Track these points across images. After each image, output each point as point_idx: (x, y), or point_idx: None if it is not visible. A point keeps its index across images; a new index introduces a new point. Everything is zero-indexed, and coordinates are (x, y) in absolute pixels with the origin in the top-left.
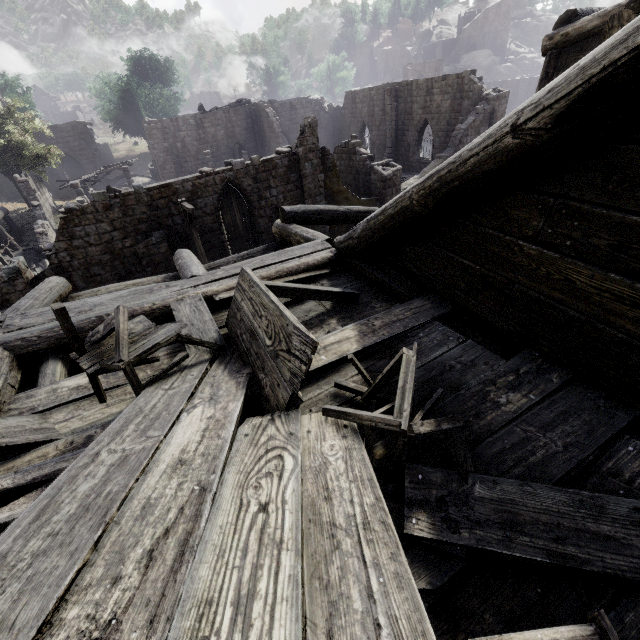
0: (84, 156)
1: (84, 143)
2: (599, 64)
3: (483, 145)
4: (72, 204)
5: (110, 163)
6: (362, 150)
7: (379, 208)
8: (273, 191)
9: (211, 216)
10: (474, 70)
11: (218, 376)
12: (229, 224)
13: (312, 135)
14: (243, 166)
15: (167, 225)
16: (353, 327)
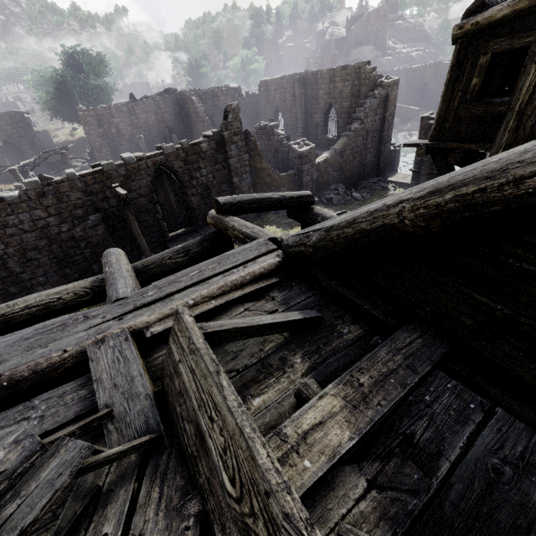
0: (23, 142)
1: (22, 131)
2: None
3: None
4: (3, 193)
5: (50, 147)
6: (279, 131)
7: (342, 216)
8: (203, 171)
9: (146, 197)
10: (369, 61)
11: (148, 535)
12: (163, 203)
13: (235, 120)
14: (173, 150)
15: (103, 208)
16: (335, 390)
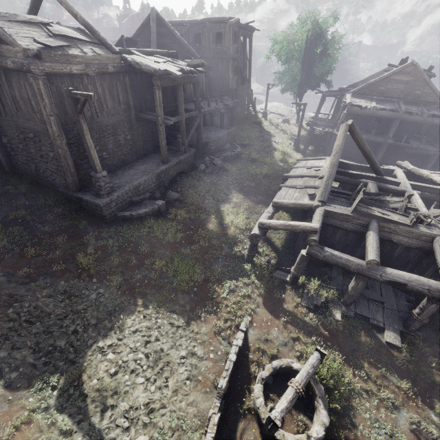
0: None
1: None
2: (140, 26)
3: (136, 32)
4: None
5: None
6: None
7: None
8: None
9: None
10: None
11: None
12: None
13: None
14: None
15: None
16: None
